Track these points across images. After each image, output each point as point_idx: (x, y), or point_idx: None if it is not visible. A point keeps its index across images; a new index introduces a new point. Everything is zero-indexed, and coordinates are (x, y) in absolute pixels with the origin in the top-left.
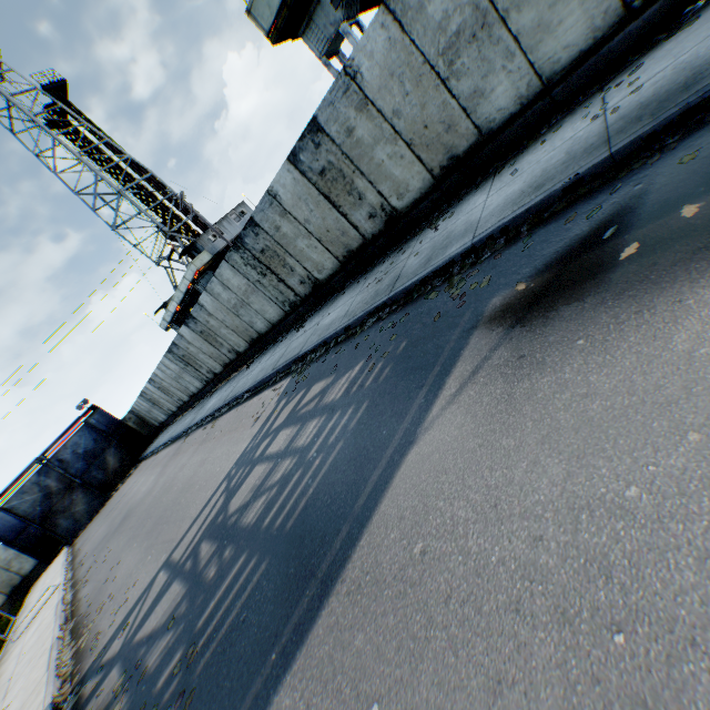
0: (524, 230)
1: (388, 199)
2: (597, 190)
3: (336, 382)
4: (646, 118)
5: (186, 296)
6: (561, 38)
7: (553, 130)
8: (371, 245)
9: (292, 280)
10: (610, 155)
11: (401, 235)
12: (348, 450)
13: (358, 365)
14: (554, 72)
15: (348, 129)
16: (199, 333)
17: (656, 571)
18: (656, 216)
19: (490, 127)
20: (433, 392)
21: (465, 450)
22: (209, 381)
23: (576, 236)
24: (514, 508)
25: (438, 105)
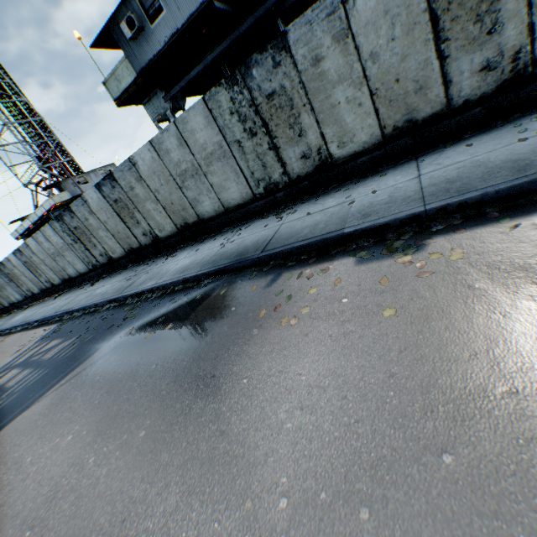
0: (168, 292)
1: (154, 229)
2: (188, 289)
3: (60, 345)
4: (213, 263)
5: (41, 220)
6: (231, 194)
7: (224, 233)
8: (144, 249)
9: (95, 251)
10: (196, 275)
11: (161, 250)
12: (15, 401)
13: (74, 339)
14: (229, 206)
15: (132, 186)
16: (24, 262)
17: (1, 493)
18: (167, 322)
19: (203, 217)
20: (62, 378)
21: (32, 421)
22: (28, 296)
23: (160, 313)
24: (9, 457)
25: (178, 196)
